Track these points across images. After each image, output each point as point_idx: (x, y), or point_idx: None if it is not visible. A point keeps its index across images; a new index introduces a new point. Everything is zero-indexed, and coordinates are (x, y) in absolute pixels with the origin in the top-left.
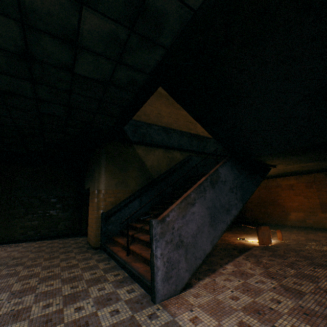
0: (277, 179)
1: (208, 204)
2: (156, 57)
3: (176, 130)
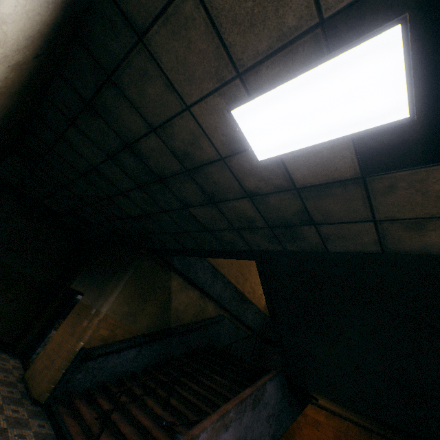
0: None
1: (241, 432)
2: (271, 247)
3: (225, 276)
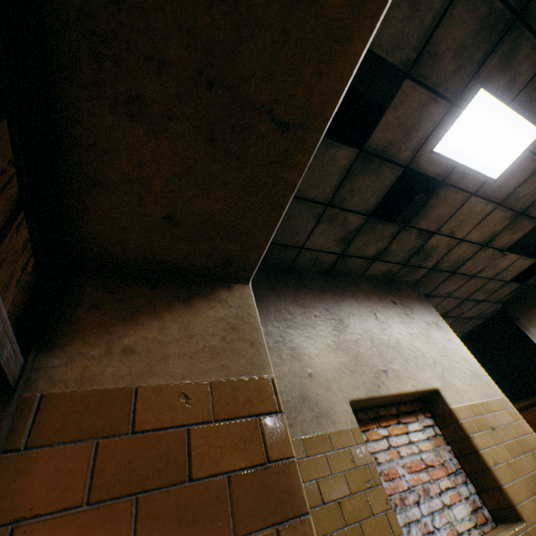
0: (520, 413)
1: None
2: None
3: None
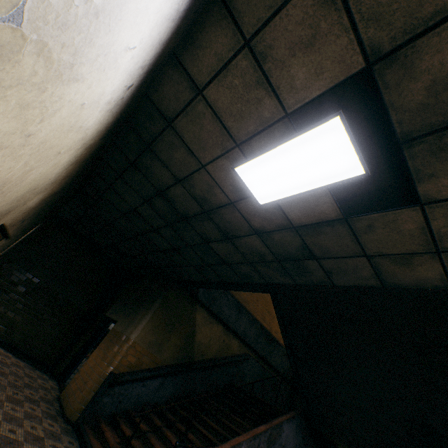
0: None
1: None
2: (283, 280)
3: (250, 312)
